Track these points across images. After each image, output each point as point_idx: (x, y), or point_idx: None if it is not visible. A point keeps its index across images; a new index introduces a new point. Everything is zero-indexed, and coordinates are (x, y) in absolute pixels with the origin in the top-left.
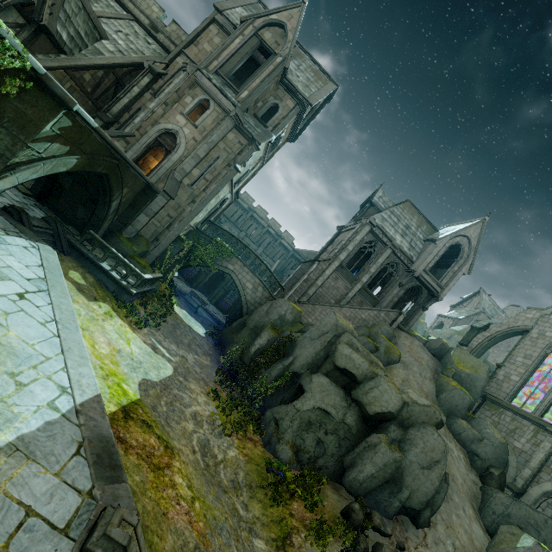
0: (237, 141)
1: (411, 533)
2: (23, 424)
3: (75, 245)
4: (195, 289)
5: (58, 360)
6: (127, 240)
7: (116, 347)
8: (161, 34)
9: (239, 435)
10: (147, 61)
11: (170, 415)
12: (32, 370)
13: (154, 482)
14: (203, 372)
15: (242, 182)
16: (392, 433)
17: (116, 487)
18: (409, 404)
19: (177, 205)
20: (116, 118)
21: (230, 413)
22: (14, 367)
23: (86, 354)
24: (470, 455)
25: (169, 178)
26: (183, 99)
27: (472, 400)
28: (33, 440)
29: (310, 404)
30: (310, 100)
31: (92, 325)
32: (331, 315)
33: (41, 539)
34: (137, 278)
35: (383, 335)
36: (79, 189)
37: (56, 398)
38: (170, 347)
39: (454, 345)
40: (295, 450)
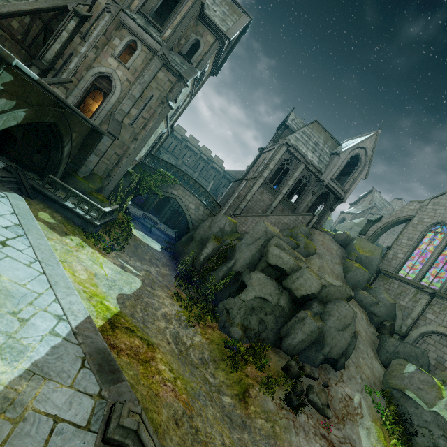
0: (167, 80)
1: (332, 375)
2: (34, 353)
3: (38, 189)
4: (146, 212)
5: (49, 294)
6: (83, 179)
7: (92, 271)
8: None
9: (200, 324)
10: (71, 4)
11: (145, 318)
12: (29, 306)
13: (144, 373)
14: (165, 280)
15: (175, 116)
16: (315, 308)
17: (119, 386)
18: (326, 286)
19: (121, 144)
20: (51, 65)
21: (191, 309)
22: (13, 307)
23: (71, 285)
24: (369, 315)
25: (111, 120)
26: (111, 41)
27: (370, 276)
28: (45, 363)
29: (251, 295)
30: (228, 34)
31: (69, 257)
32: (261, 224)
33: (71, 437)
34: (98, 212)
35: (302, 234)
36: (31, 137)
37: (55, 325)
38: (135, 264)
39: (354, 234)
40: (244, 330)
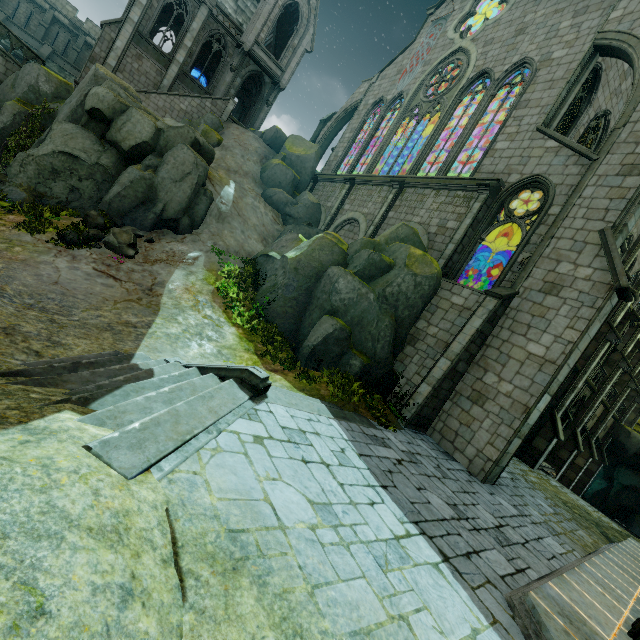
0: None
1: (169, 237)
2: None
3: None
4: None
5: None
6: None
7: None
8: None
9: None
10: None
11: None
12: None
13: None
14: None
15: None
16: (148, 161)
17: None
18: (164, 130)
19: None
20: None
21: None
22: None
23: None
24: (283, 217)
25: None
26: None
27: (296, 177)
28: None
29: (48, 148)
30: None
31: None
32: (92, 68)
33: None
34: None
35: (207, 125)
36: None
37: None
38: None
39: None
40: (35, 195)
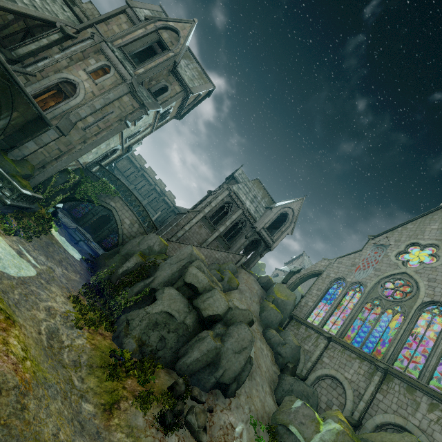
0: (130, 104)
1: (221, 401)
2: None
3: None
4: (81, 227)
5: None
6: (11, 161)
7: None
8: (77, 8)
9: (91, 329)
10: (60, 22)
11: (21, 302)
12: None
13: None
14: (70, 283)
15: (134, 140)
16: (218, 329)
17: None
18: (232, 308)
19: (68, 142)
20: (21, 59)
21: (87, 313)
22: None
23: None
24: (276, 355)
25: (64, 118)
26: (87, 60)
27: (282, 318)
28: None
29: (158, 308)
30: (193, 90)
31: None
32: (189, 247)
33: None
34: (14, 190)
35: (229, 270)
36: None
37: None
38: (38, 257)
39: None
40: (140, 344)
